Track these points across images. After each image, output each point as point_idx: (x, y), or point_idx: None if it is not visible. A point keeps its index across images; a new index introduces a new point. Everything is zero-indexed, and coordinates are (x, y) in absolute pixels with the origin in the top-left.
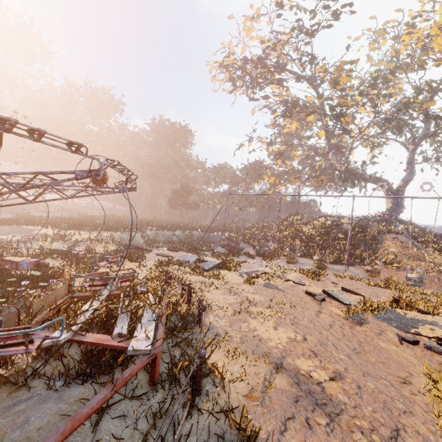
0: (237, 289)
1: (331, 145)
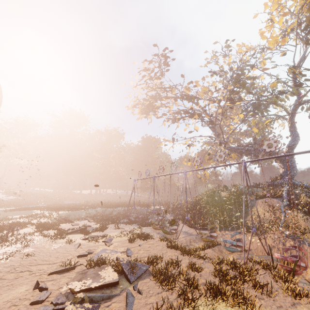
0: (40, 245)
1: (216, 132)
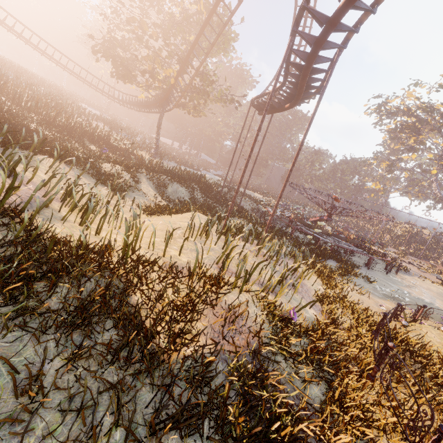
0: None
1: (437, 177)
